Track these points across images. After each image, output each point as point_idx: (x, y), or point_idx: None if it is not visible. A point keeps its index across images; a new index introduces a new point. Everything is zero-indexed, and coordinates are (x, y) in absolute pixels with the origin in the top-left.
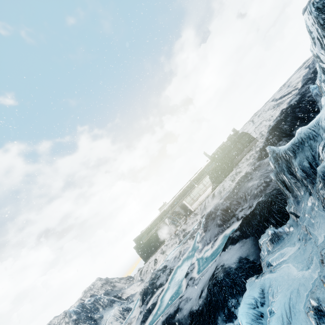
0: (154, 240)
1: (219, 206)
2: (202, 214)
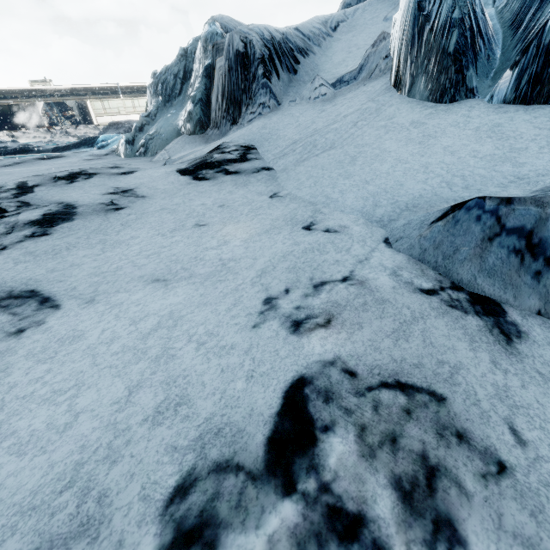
0: None
1: (132, 122)
2: None
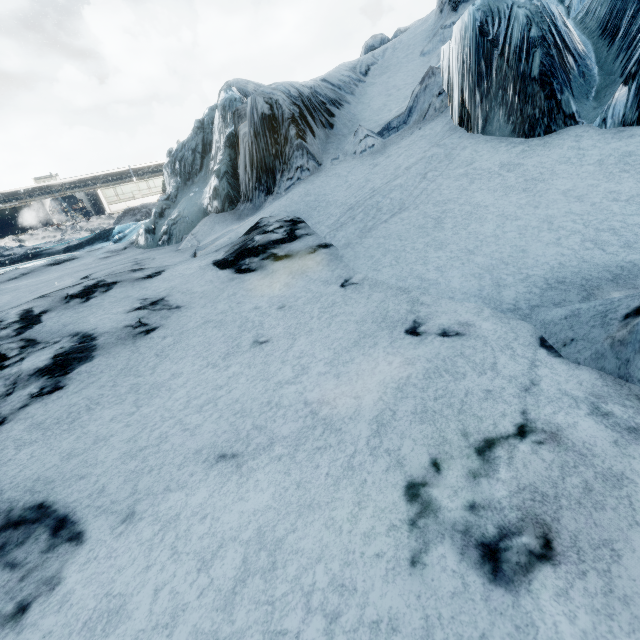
0: (2, 221)
1: (149, 206)
2: None
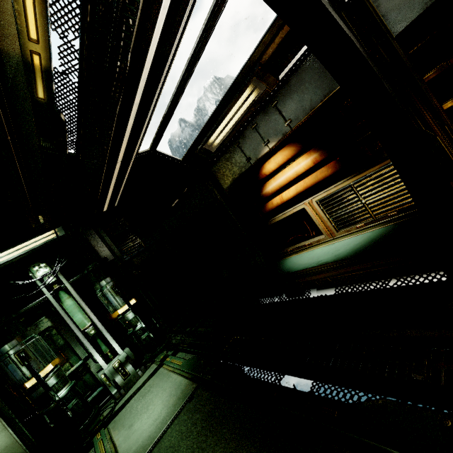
0: None
1: None
2: None
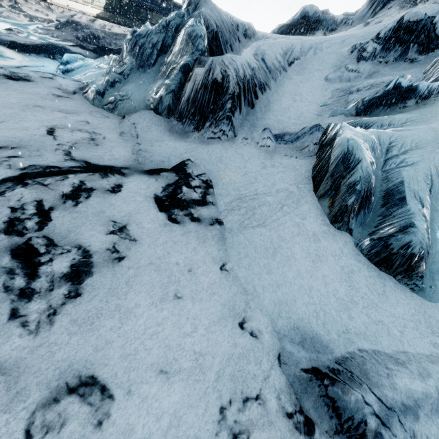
0: None
1: (91, 28)
2: (60, 19)
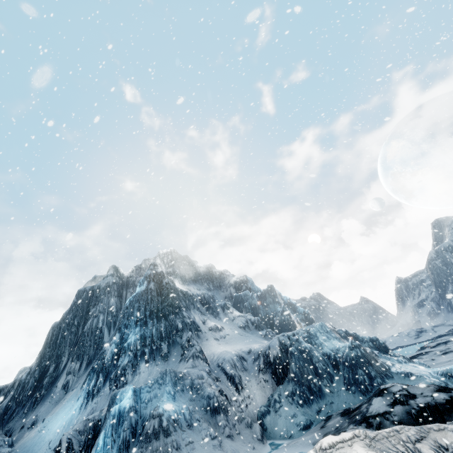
0: None
1: None
2: None
